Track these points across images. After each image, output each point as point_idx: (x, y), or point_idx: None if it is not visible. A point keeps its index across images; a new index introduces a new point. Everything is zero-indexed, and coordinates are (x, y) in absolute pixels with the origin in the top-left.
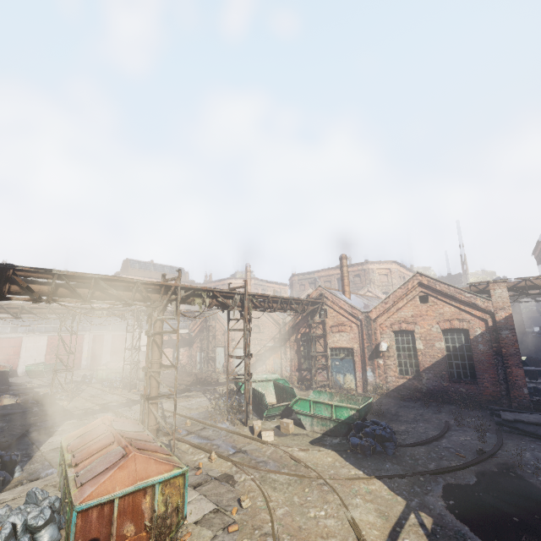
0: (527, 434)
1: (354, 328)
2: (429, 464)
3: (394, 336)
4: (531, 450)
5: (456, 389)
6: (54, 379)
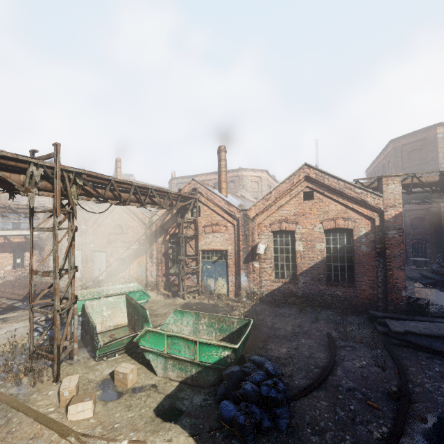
0: (419, 347)
1: (230, 228)
2: (343, 441)
3: (272, 236)
4: (442, 379)
5: (332, 292)
6: None
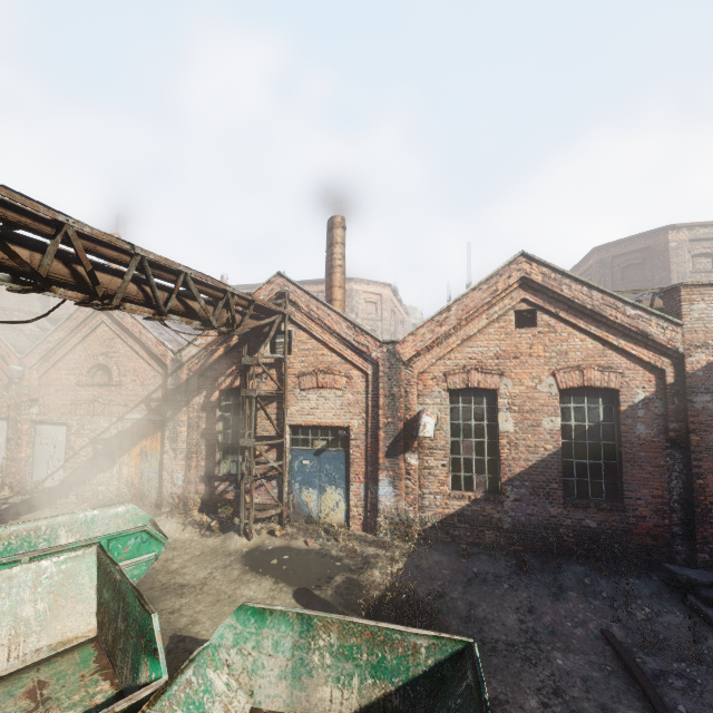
0: None
1: (357, 380)
2: None
3: (449, 400)
4: None
5: (576, 521)
6: None
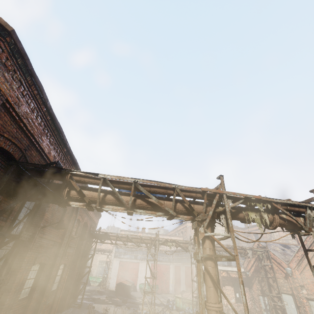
0: None
1: None
2: None
3: None
4: None
5: None
6: (143, 300)
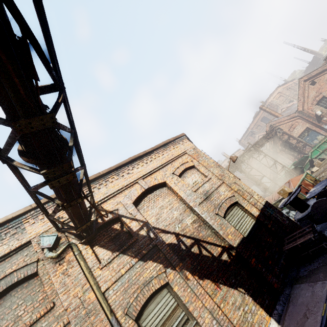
0: None
1: (298, 121)
2: None
3: (318, 106)
4: None
5: None
6: None
